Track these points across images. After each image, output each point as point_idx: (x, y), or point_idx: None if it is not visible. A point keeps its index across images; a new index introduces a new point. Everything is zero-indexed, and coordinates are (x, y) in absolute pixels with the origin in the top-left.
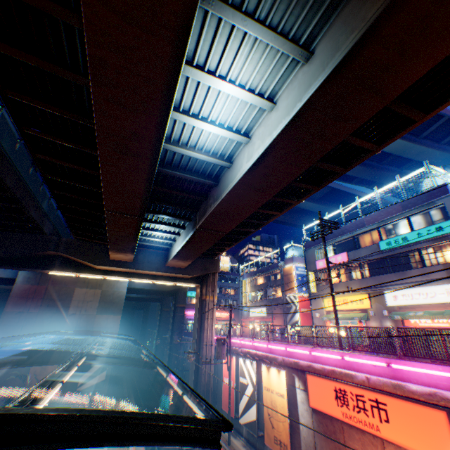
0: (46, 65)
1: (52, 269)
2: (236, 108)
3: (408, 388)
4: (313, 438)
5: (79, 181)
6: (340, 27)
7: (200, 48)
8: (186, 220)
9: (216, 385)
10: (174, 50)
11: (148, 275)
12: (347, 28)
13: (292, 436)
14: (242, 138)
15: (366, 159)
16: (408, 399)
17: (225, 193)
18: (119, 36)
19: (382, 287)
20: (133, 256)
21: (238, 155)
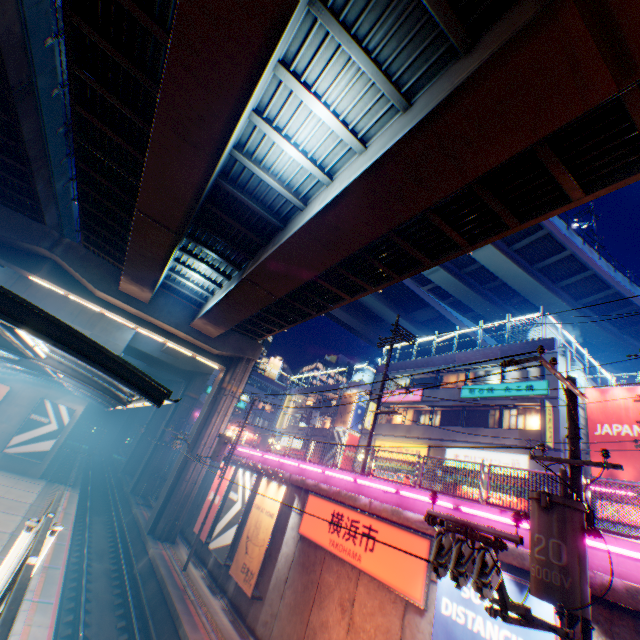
0: (130, 4)
1: (35, 273)
2: (325, 138)
3: (406, 514)
4: (288, 570)
5: (117, 162)
6: (438, 86)
7: (301, 54)
8: (235, 267)
9: (199, 503)
10: (266, 39)
11: (161, 330)
12: (441, 89)
13: (265, 568)
14: (323, 177)
15: (489, 291)
16: (401, 527)
17: (286, 238)
18: (215, 3)
19: (446, 441)
20: (151, 295)
21: (315, 197)
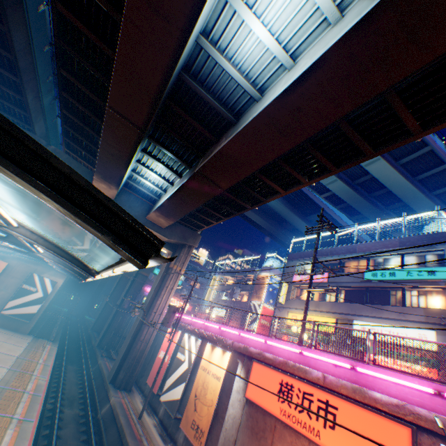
0: None
1: None
2: (297, 11)
3: (372, 394)
4: (236, 432)
5: (92, 65)
6: None
7: None
8: (187, 165)
9: (150, 359)
10: None
11: None
12: None
13: (212, 426)
14: (287, 59)
15: (374, 198)
16: (367, 407)
17: (243, 126)
18: None
19: (353, 315)
20: (116, 191)
21: (273, 86)
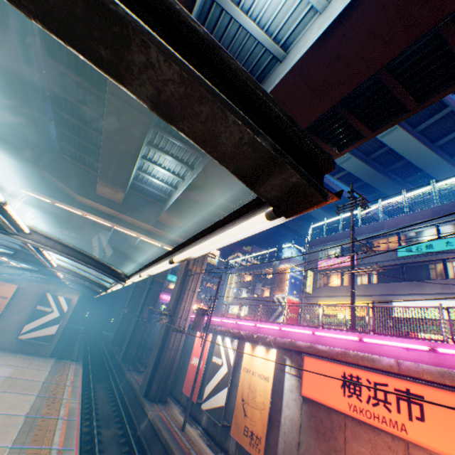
0: None
1: (25, 186)
2: None
3: None
4: (297, 434)
5: None
6: None
7: None
8: (199, 154)
9: (181, 367)
10: None
11: (134, 226)
12: None
13: (267, 431)
14: None
15: (391, 172)
16: None
17: (268, 92)
18: None
19: (391, 295)
20: (123, 194)
21: (299, 39)
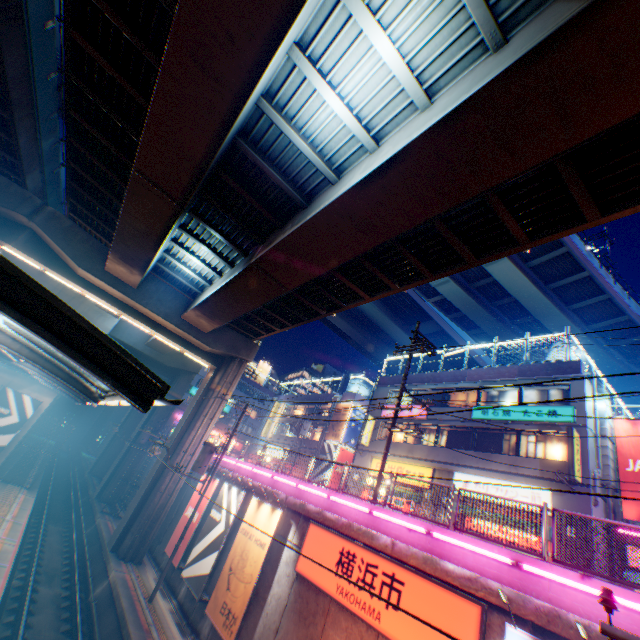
0: None
1: (9, 242)
2: (380, 88)
3: (444, 565)
4: (280, 617)
5: (116, 111)
6: (556, 9)
7: None
8: (241, 252)
9: (173, 518)
10: None
11: (148, 320)
12: (565, 8)
13: (250, 610)
14: (368, 141)
15: (497, 308)
16: (438, 582)
17: (313, 214)
18: None
19: (454, 465)
20: (141, 278)
21: (352, 169)
